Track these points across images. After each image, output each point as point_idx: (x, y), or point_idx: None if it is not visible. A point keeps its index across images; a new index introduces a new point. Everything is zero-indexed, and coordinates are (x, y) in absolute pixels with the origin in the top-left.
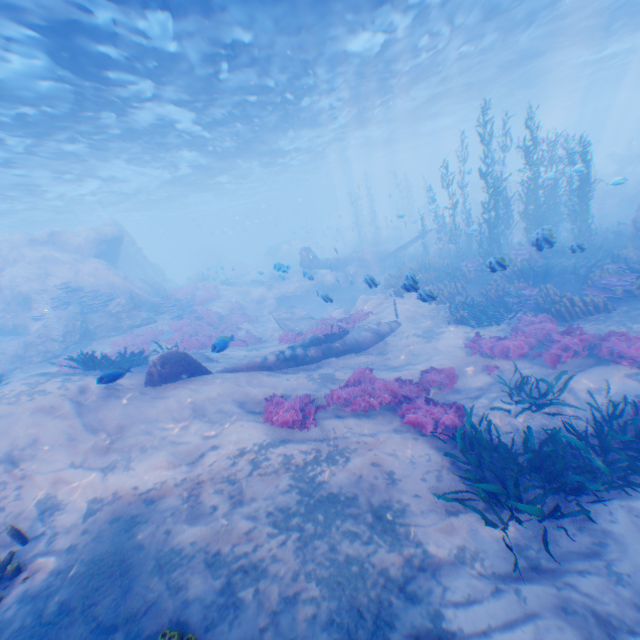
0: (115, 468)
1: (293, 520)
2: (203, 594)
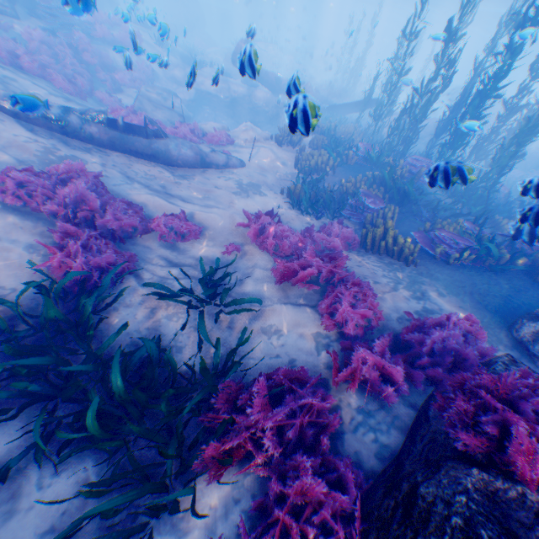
0: None
1: None
2: None
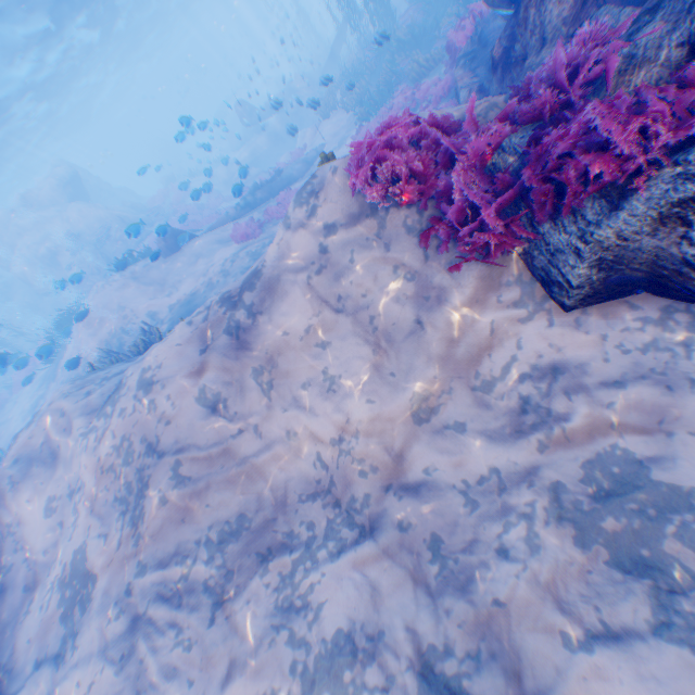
0: (171, 293)
1: None
2: None
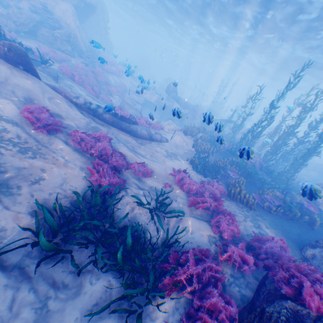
0: None
1: None
2: None
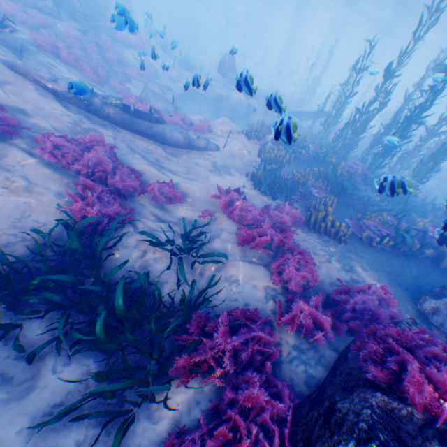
0: None
1: None
2: None
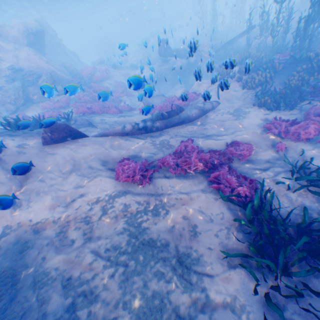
0: (20, 205)
1: (122, 259)
2: (56, 310)
